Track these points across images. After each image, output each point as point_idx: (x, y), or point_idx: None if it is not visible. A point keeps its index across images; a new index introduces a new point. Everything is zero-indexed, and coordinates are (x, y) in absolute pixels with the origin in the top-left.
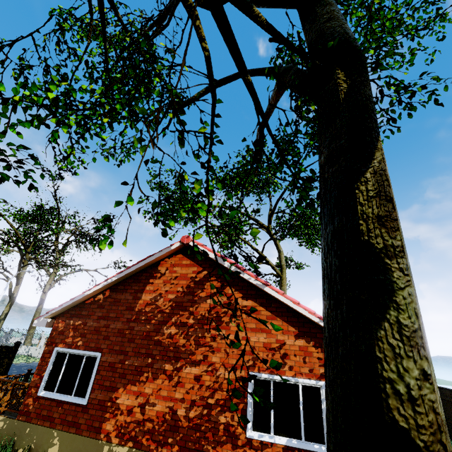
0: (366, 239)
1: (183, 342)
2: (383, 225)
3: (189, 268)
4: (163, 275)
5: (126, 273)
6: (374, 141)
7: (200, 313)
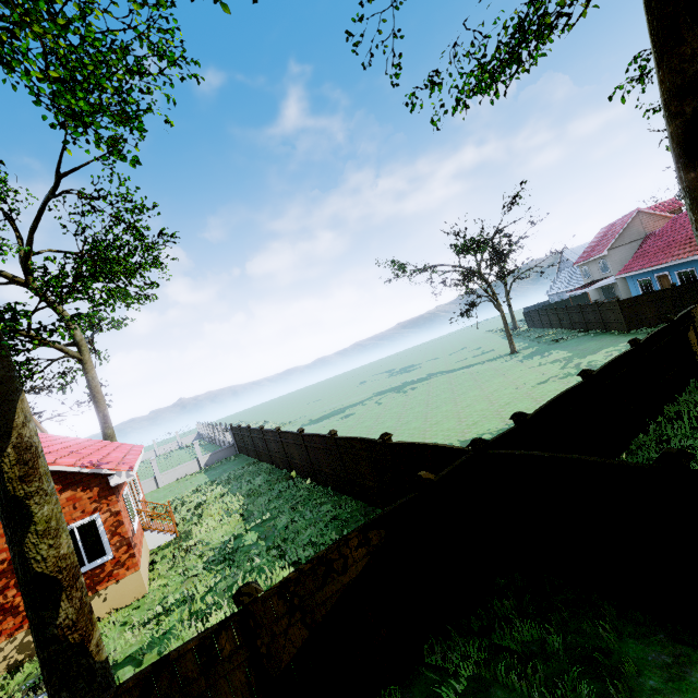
0: (14, 494)
1: None
2: (24, 481)
3: None
4: None
5: None
6: (11, 422)
7: None
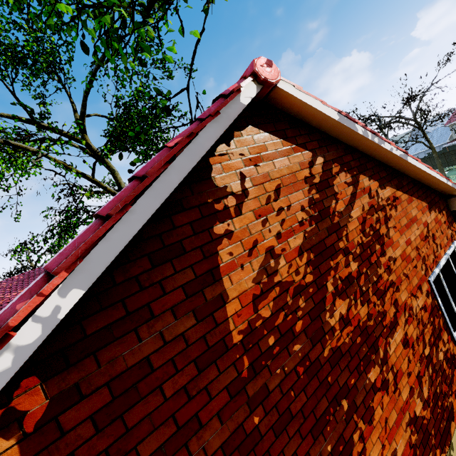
0: None
1: (365, 311)
2: None
3: (289, 158)
4: (245, 198)
5: (122, 244)
6: None
7: (356, 242)
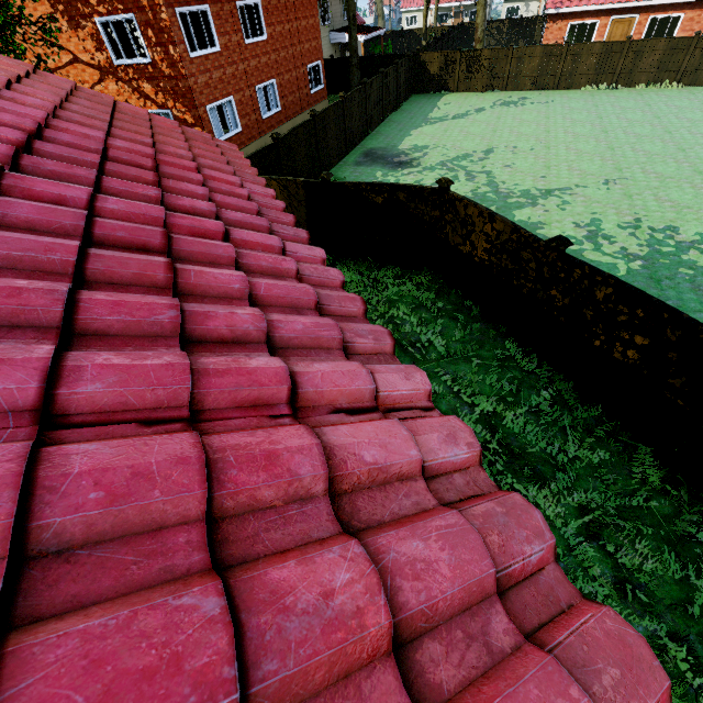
0: None
1: None
2: None
3: None
4: None
5: None
6: None
7: None
